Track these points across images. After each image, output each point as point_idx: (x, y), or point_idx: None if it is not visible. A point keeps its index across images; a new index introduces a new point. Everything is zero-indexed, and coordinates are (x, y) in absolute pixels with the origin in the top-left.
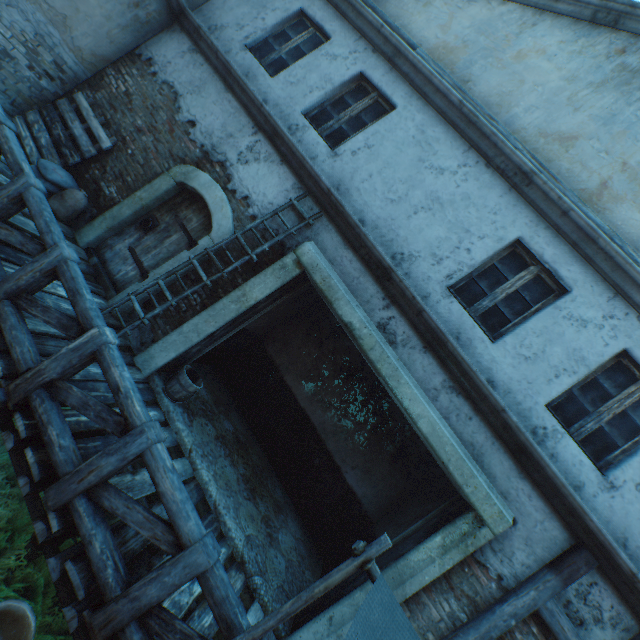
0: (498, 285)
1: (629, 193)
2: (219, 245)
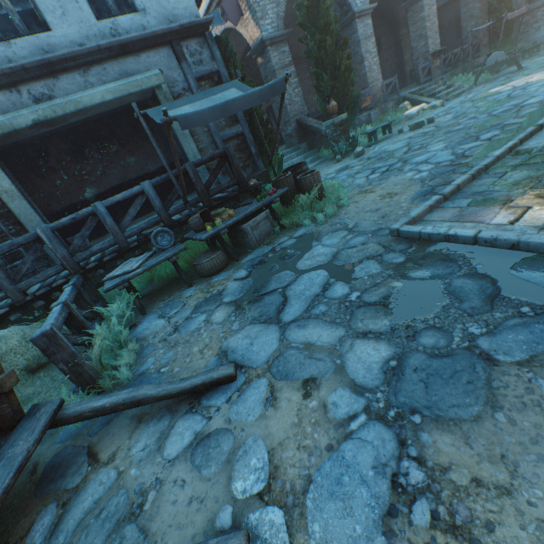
0: None
1: None
2: None
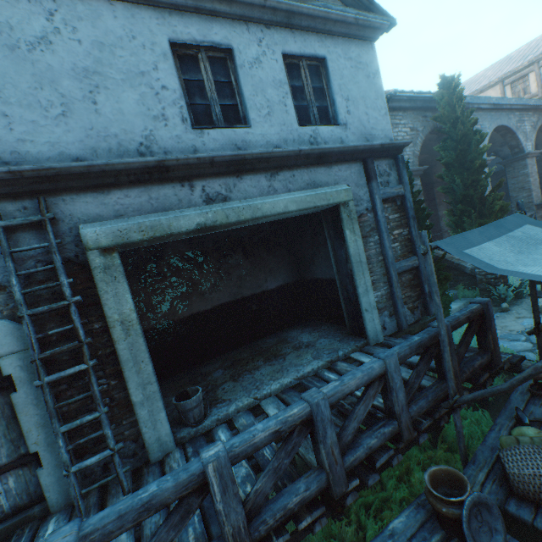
0: (204, 91)
1: None
2: (34, 342)
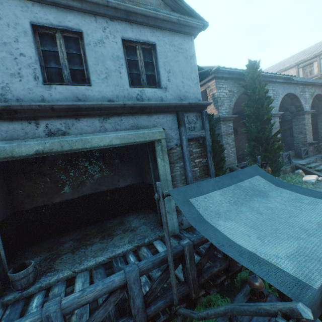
0: (58, 59)
1: None
2: None
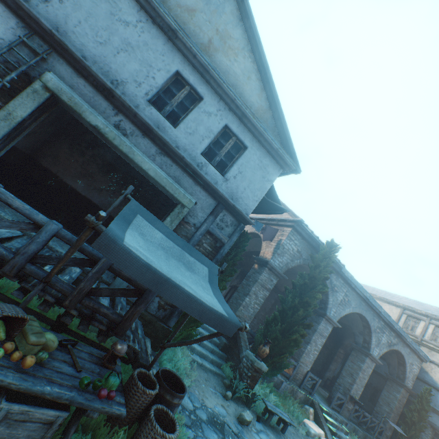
0: (173, 98)
1: (221, 47)
2: None
